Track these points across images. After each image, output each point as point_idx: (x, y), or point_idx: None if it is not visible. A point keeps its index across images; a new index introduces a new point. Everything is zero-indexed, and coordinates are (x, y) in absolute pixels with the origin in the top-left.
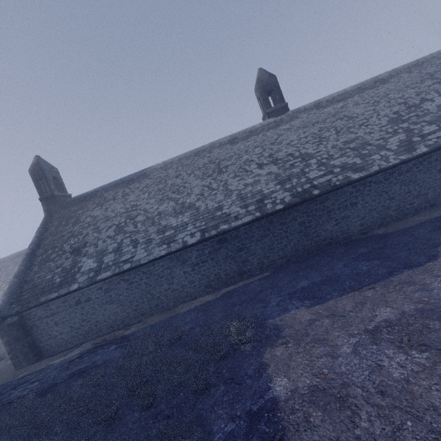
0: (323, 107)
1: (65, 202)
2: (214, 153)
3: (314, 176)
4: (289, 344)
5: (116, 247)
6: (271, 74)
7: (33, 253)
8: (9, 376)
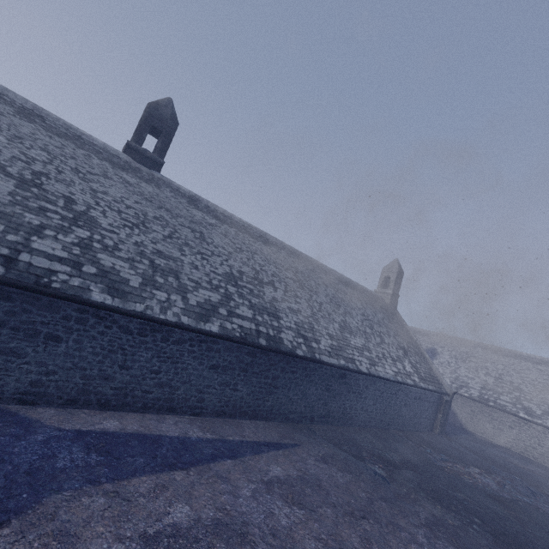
0: (197, 207)
1: None
2: None
3: (42, 249)
4: None
5: None
6: (175, 117)
7: None
8: None
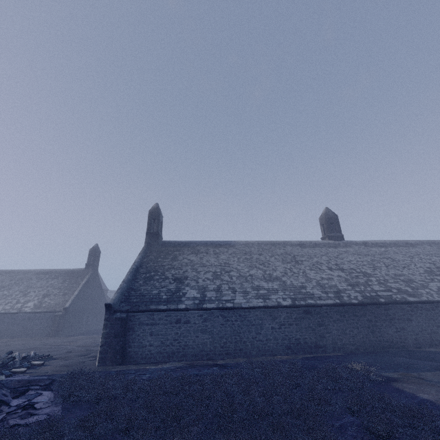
0: (369, 246)
1: (161, 241)
2: (288, 248)
3: (377, 289)
4: (411, 384)
5: (216, 288)
6: (334, 213)
7: (137, 270)
8: (96, 368)
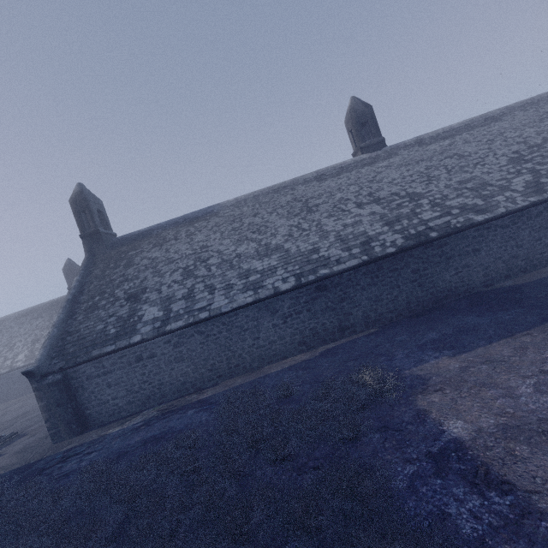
0: (426, 144)
1: (111, 241)
2: (299, 190)
3: (428, 218)
4: (446, 390)
5: (187, 293)
6: (366, 104)
7: (75, 300)
8: (47, 450)
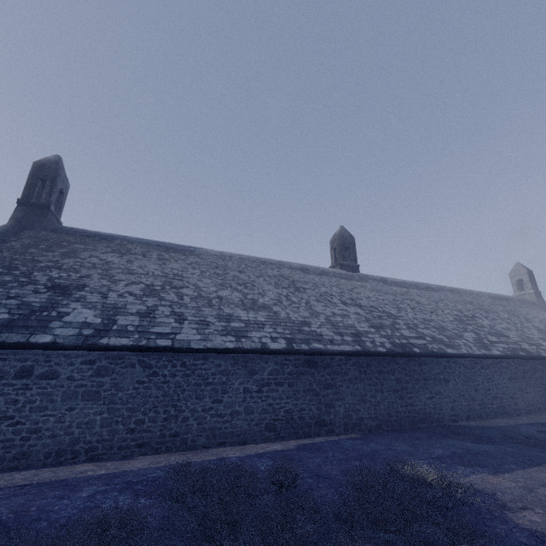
0: (389, 284)
1: (54, 225)
2: (285, 271)
3: (408, 335)
4: (536, 509)
5: (145, 310)
6: (351, 235)
7: None
8: None
